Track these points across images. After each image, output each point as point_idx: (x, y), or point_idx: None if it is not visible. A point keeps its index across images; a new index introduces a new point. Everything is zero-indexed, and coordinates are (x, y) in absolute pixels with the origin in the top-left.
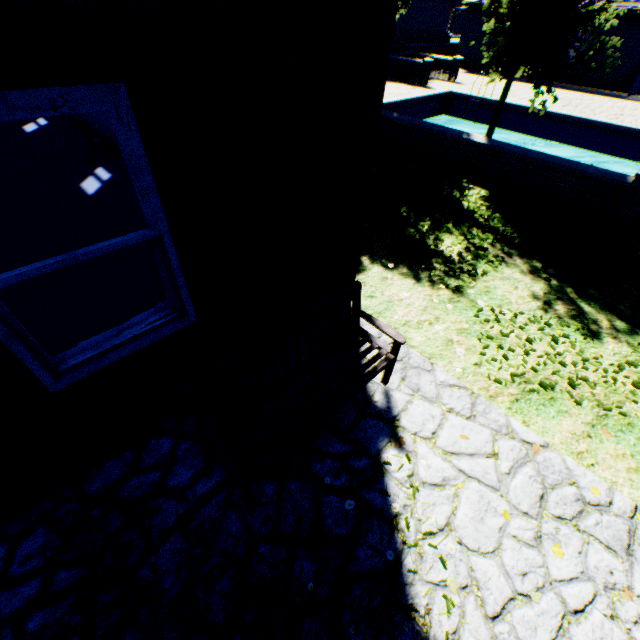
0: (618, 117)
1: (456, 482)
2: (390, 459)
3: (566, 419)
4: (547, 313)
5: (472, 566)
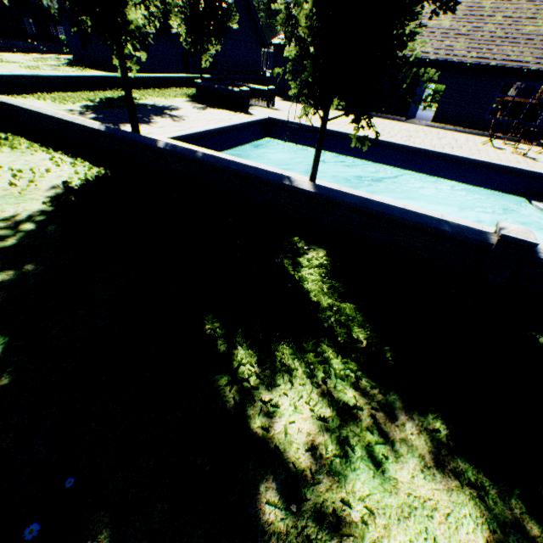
0: (409, 138)
1: None
2: None
3: None
4: None
5: None
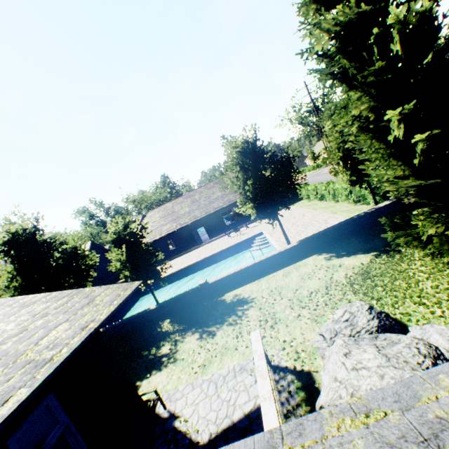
0: (199, 256)
1: (197, 407)
2: (178, 423)
3: (215, 362)
4: (202, 340)
5: (207, 418)
